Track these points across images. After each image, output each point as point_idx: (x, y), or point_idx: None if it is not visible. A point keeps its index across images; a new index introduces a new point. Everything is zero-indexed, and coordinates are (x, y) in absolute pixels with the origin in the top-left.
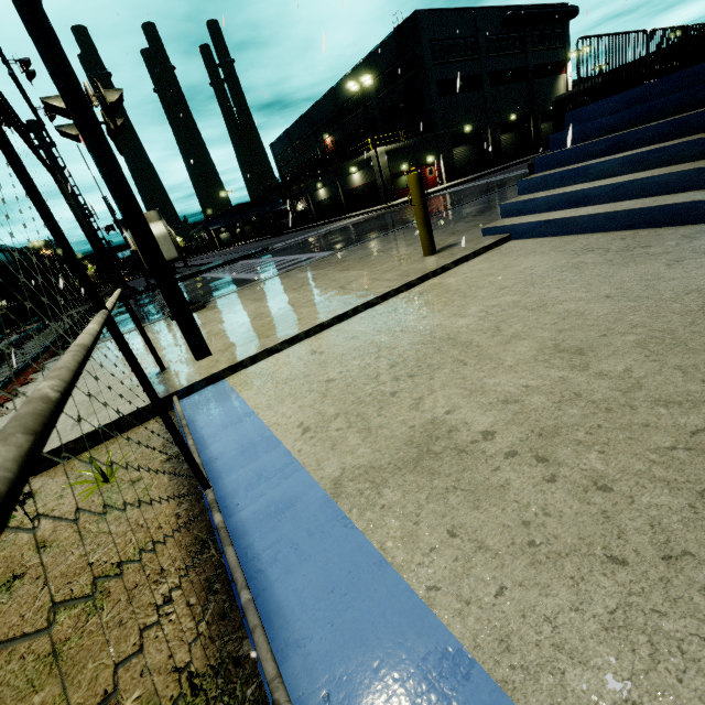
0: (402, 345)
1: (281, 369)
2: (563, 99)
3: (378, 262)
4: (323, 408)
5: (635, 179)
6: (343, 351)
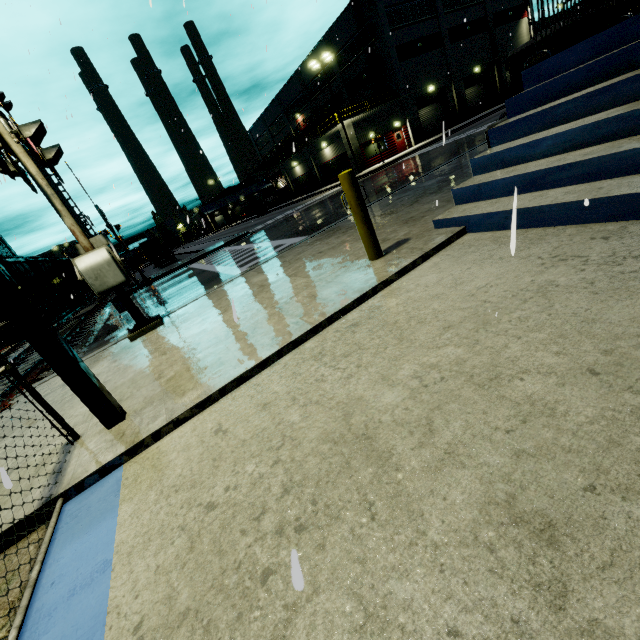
0: (309, 438)
1: (176, 460)
2: (519, 53)
3: (325, 266)
4: (178, 584)
5: (615, 152)
6: (245, 436)
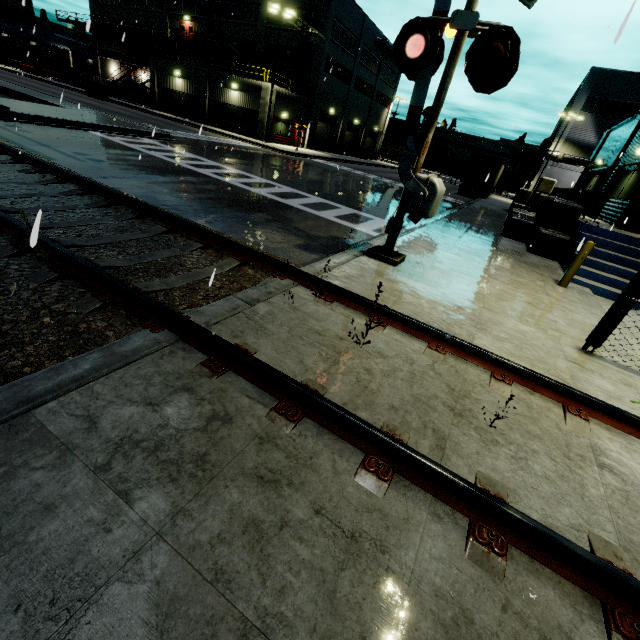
0: None
1: None
2: (561, 204)
3: (521, 274)
4: None
5: None
6: None
